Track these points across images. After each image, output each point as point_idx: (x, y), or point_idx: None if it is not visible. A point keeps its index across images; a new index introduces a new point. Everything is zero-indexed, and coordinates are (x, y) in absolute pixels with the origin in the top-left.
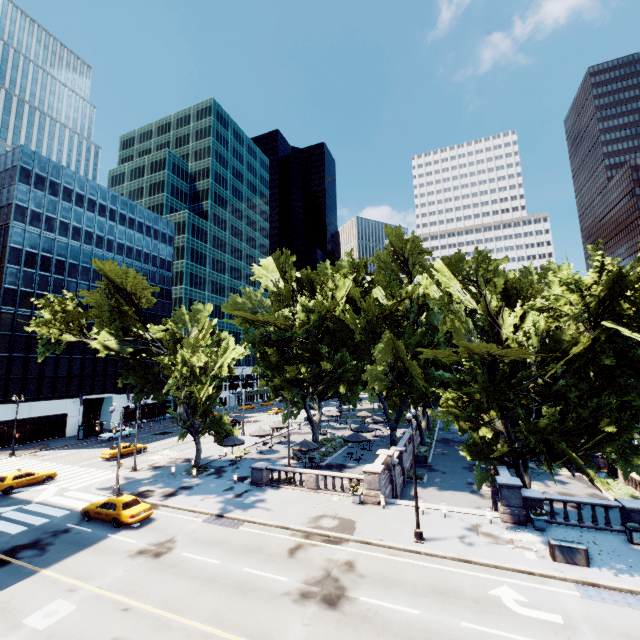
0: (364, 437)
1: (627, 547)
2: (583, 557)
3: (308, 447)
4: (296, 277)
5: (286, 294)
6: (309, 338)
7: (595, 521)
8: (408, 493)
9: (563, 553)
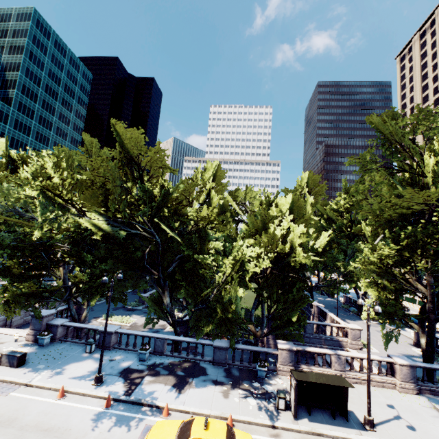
0: None
1: (78, 354)
2: (16, 361)
3: None
4: (11, 157)
5: None
6: None
7: (87, 339)
8: None
9: (6, 359)
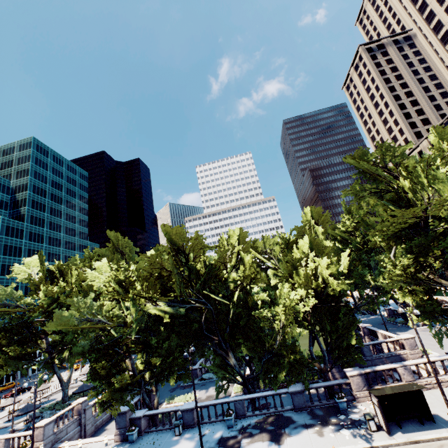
0: (89, 386)
1: (170, 440)
2: None
3: (26, 410)
4: (48, 270)
5: (39, 283)
6: (45, 317)
7: (170, 423)
8: (104, 427)
9: None
